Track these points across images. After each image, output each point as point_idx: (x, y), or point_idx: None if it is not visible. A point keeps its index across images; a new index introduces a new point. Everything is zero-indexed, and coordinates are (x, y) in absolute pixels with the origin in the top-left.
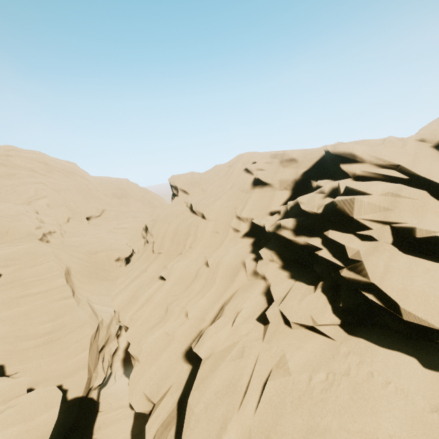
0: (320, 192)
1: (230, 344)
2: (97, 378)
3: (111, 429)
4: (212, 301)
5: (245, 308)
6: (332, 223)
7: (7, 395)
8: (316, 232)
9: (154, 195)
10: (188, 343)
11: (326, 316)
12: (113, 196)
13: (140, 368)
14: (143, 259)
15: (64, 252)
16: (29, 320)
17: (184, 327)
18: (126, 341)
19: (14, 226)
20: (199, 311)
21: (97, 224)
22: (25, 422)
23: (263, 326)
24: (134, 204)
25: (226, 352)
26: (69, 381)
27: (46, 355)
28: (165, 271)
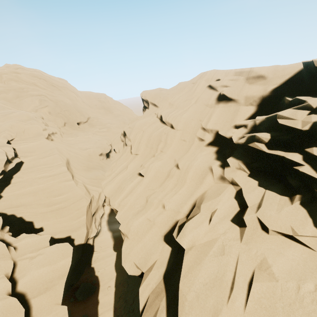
0: (300, 108)
1: (209, 240)
2: (92, 232)
3: (102, 262)
4: (185, 198)
5: (219, 209)
6: (316, 140)
7: (37, 246)
8: (292, 147)
9: (125, 107)
10: (166, 229)
11: (307, 228)
12: (95, 107)
13: (129, 243)
14: (124, 158)
15: (64, 148)
16: (45, 194)
17: (162, 216)
18: (109, 209)
19: (27, 127)
20: (174, 205)
21: (85, 128)
22: (50, 265)
23: (238, 227)
24: (110, 114)
25: (207, 248)
26: (75, 233)
27: (58, 217)
28: (143, 170)
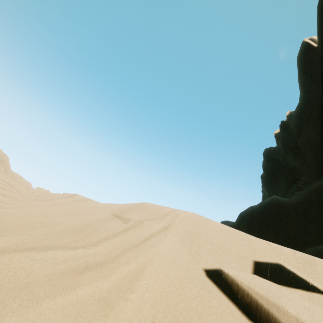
0: None
1: None
2: None
3: None
4: None
5: None
6: None
7: None
8: None
9: None
10: None
11: None
12: None
13: None
14: None
15: None
16: None
17: None
18: None
19: None
20: None
21: None
22: None
23: None
24: None
25: None
26: None
27: None
28: None
